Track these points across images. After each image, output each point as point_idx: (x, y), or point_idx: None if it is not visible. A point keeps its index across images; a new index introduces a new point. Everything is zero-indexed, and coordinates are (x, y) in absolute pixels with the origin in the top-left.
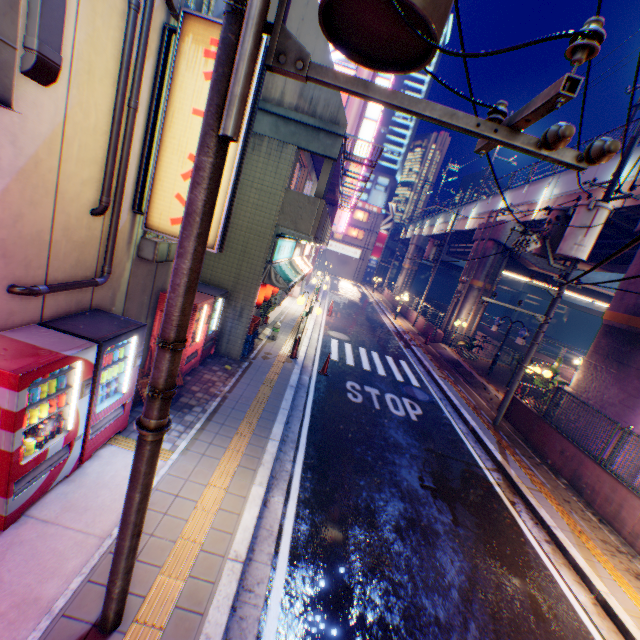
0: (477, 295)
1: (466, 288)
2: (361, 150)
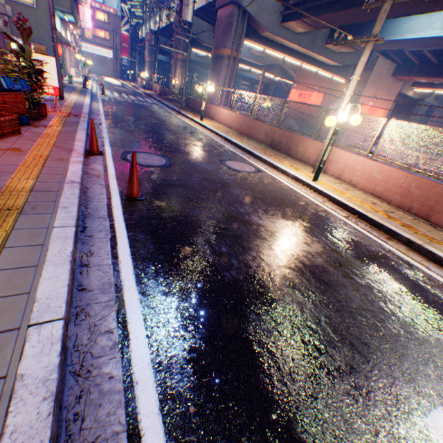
0: (181, 65)
1: (175, 61)
2: None
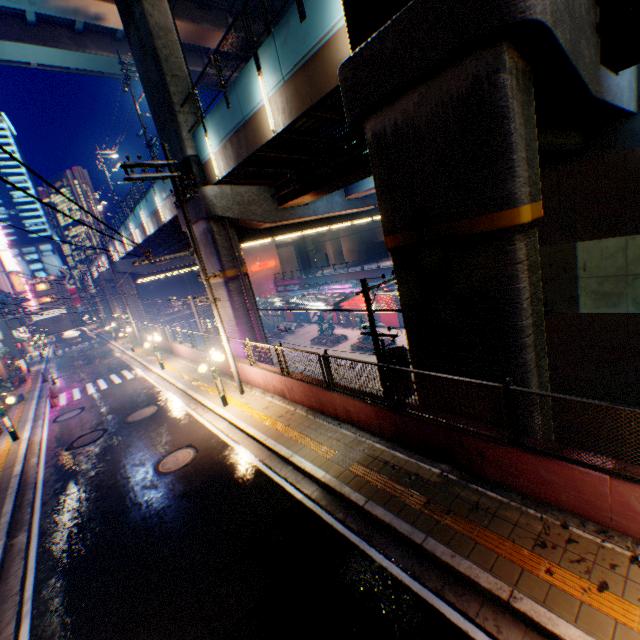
0: (117, 301)
1: (111, 301)
2: (12, 267)
